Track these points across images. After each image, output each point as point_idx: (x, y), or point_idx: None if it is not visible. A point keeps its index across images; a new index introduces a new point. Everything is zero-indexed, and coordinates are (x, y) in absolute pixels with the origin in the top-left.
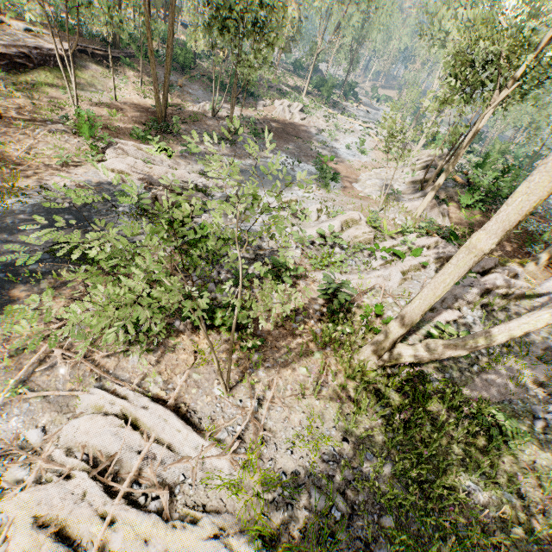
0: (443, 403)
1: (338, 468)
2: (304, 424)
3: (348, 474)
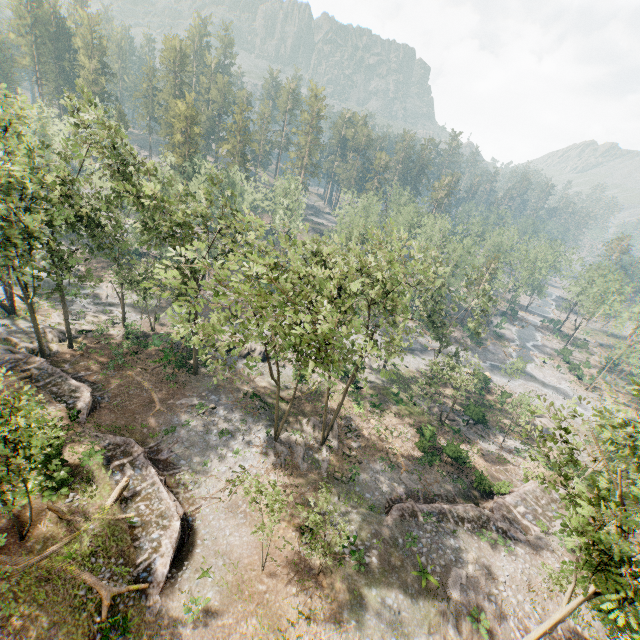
0: None
1: None
2: None
3: None
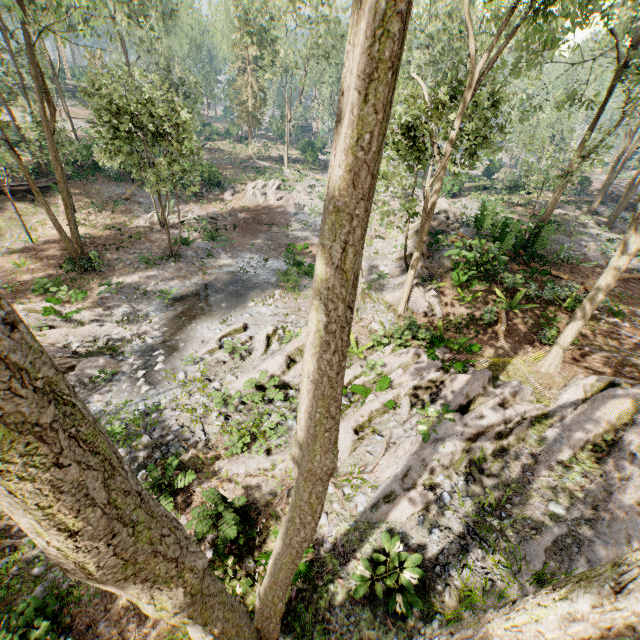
0: None
1: None
2: None
3: None
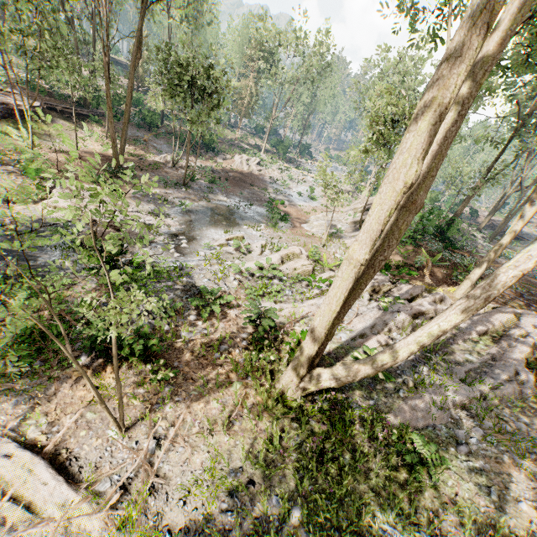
0: (365, 432)
1: (237, 519)
2: (206, 466)
3: (247, 526)
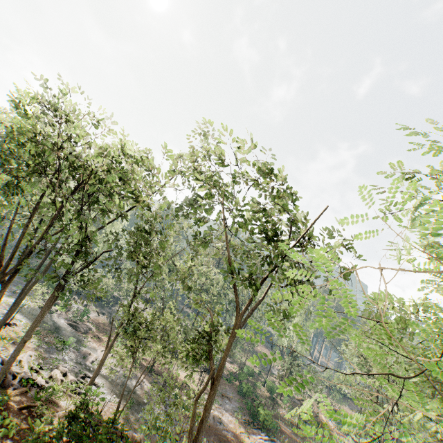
0: None
1: None
2: None
3: None
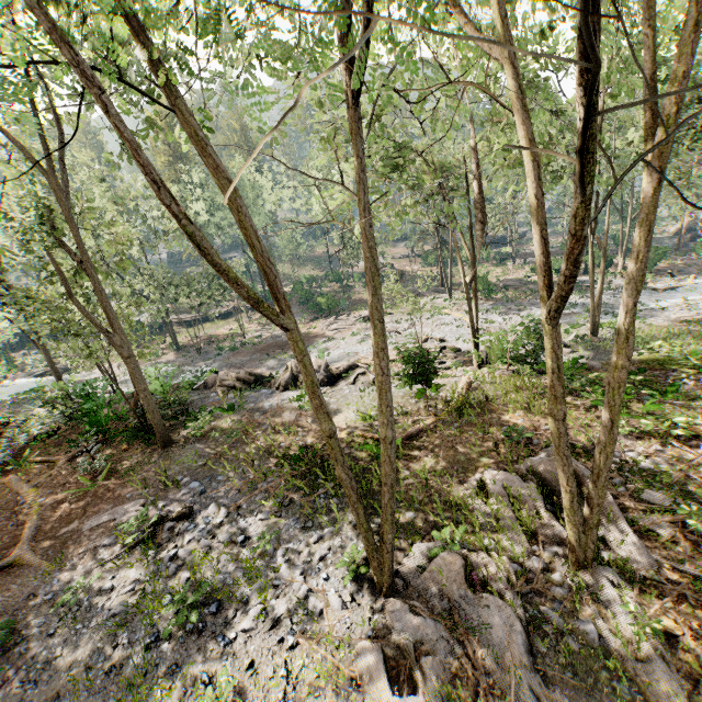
0: None
1: None
2: None
3: None
